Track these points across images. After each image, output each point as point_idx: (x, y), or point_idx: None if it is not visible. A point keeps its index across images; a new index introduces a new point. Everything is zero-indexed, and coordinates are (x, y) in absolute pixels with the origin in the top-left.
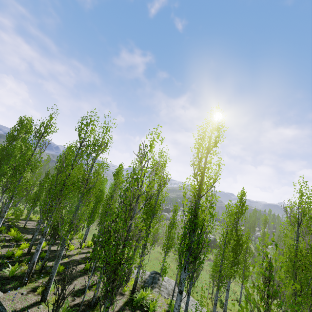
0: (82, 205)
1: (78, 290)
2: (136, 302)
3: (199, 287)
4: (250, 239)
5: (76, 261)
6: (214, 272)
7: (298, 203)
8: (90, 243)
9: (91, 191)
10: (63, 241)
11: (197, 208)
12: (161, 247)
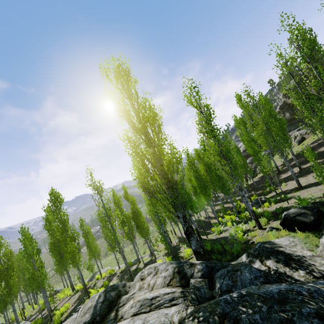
0: (9, 280)
1: (41, 316)
2: (76, 291)
3: (134, 256)
4: (140, 211)
5: (34, 314)
6: (108, 248)
7: (115, 198)
8: (41, 301)
9: (10, 270)
10: (11, 303)
11: (66, 237)
12: (111, 255)
